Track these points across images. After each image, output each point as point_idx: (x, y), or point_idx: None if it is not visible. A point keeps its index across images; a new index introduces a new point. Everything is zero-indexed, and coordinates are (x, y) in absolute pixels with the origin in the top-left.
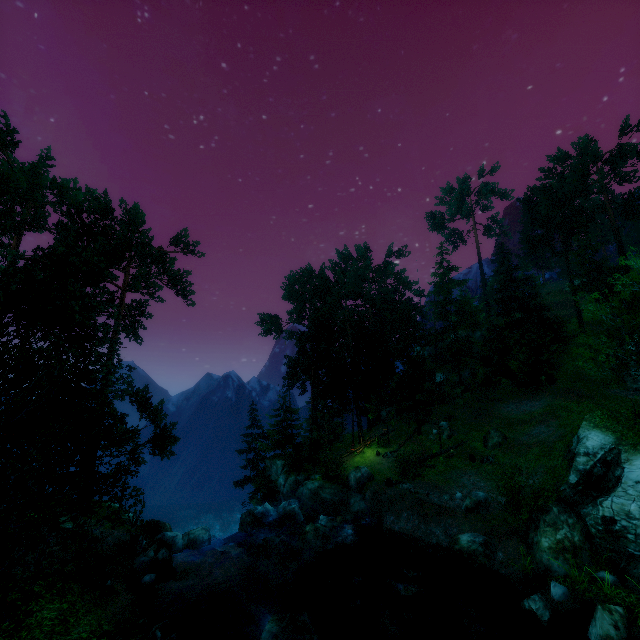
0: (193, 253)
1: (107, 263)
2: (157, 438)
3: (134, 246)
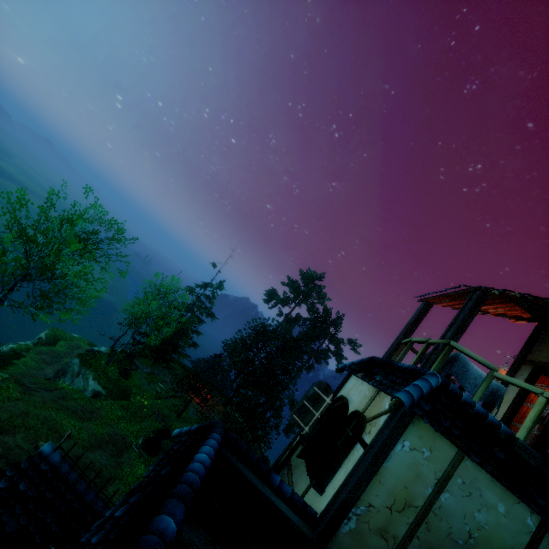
0: (355, 350)
1: (315, 338)
2: (288, 425)
3: (329, 338)
